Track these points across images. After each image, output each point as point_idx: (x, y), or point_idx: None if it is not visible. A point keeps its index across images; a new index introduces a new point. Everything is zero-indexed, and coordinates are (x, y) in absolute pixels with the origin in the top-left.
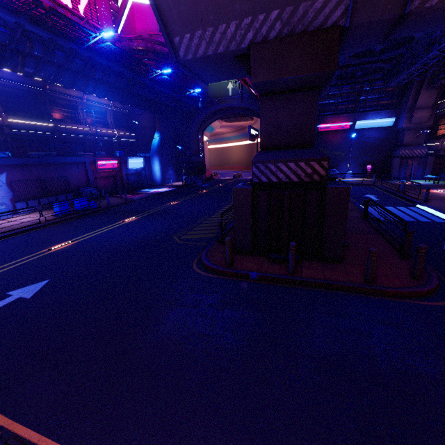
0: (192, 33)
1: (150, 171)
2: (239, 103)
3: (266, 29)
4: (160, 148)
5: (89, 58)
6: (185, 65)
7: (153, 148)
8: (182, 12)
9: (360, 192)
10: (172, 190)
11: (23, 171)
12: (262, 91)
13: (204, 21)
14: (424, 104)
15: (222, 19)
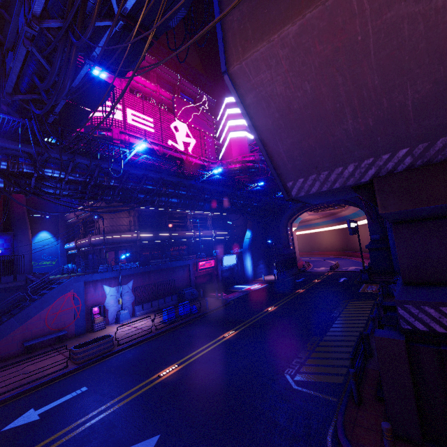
0: (306, 177)
1: (242, 266)
2: None
3: (392, 164)
4: (252, 244)
5: (201, 187)
6: (296, 199)
7: (245, 245)
8: (297, 165)
9: None
10: (265, 287)
11: (144, 277)
12: (394, 219)
13: (318, 168)
14: None
15: (339, 164)
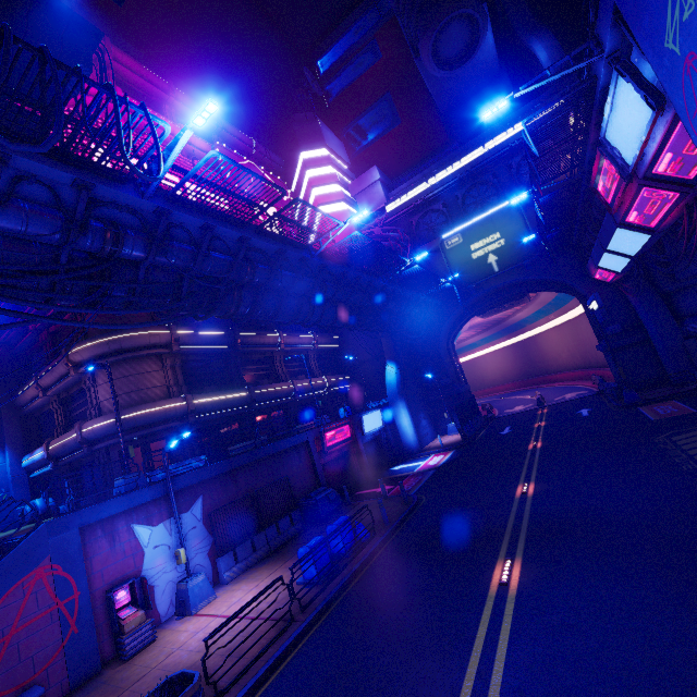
0: None
1: (392, 429)
2: (516, 278)
3: None
4: (403, 385)
5: (318, 270)
6: None
7: (391, 389)
8: None
9: None
10: (456, 456)
11: (225, 485)
12: None
13: None
14: None
15: None
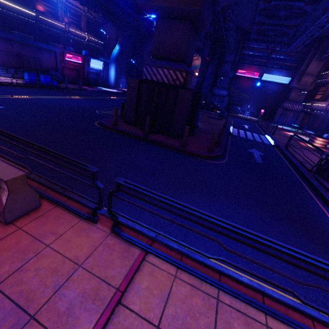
0: None
1: (107, 74)
2: None
3: None
4: (118, 58)
5: None
6: None
7: (112, 56)
8: None
9: (243, 123)
10: (119, 92)
11: (6, 44)
12: (157, 14)
13: None
14: (311, 72)
15: None
